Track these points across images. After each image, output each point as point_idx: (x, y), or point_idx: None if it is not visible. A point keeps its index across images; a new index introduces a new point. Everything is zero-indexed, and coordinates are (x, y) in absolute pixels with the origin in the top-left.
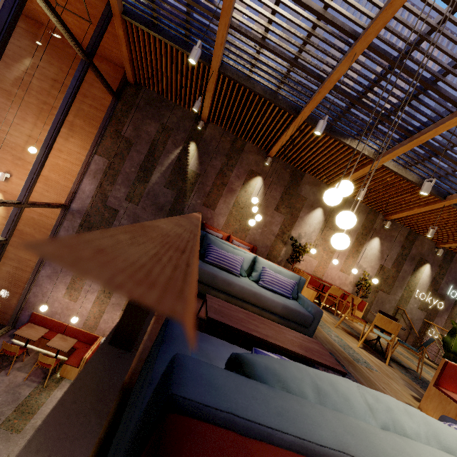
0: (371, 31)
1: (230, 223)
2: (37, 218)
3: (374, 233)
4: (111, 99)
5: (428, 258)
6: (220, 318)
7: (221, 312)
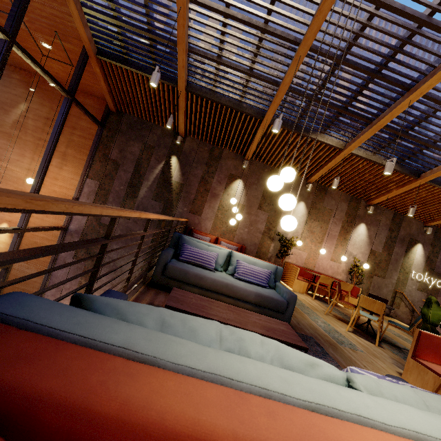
0: (309, 36)
1: (218, 226)
2: (39, 242)
3: (359, 220)
4: (97, 128)
5: (418, 237)
6: (179, 305)
7: (183, 301)
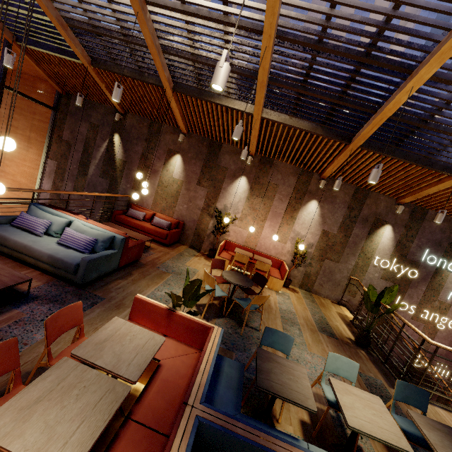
0: None
1: (158, 202)
2: (18, 214)
3: (310, 196)
4: (51, 112)
5: (388, 217)
6: None
7: None
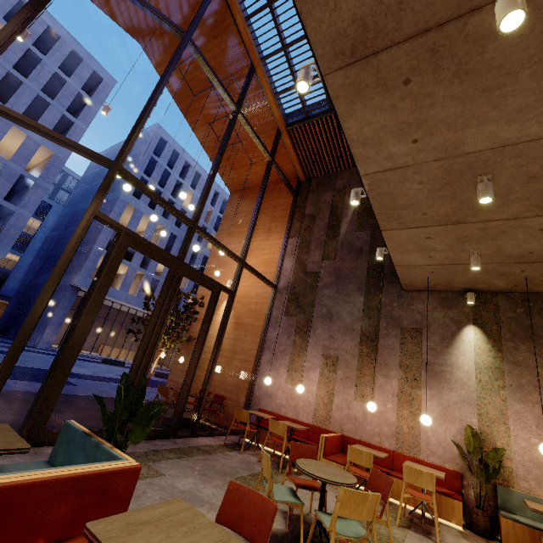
0: None
1: None
2: (254, 307)
3: None
4: (292, 199)
5: None
6: None
7: None
